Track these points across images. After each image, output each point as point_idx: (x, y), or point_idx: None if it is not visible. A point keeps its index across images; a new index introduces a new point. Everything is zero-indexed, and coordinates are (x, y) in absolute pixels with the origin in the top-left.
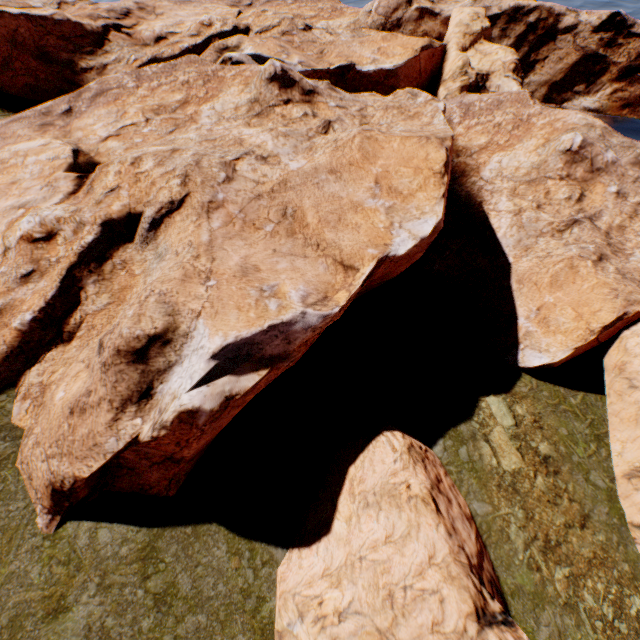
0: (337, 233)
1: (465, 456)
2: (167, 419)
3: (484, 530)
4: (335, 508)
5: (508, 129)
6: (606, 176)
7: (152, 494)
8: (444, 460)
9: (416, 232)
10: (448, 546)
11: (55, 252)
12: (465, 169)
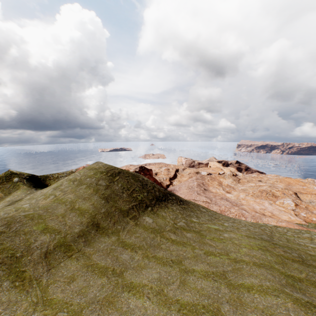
0: (312, 192)
1: None
2: None
3: None
4: None
5: None
6: None
7: None
8: None
9: None
10: None
11: (301, 206)
12: None
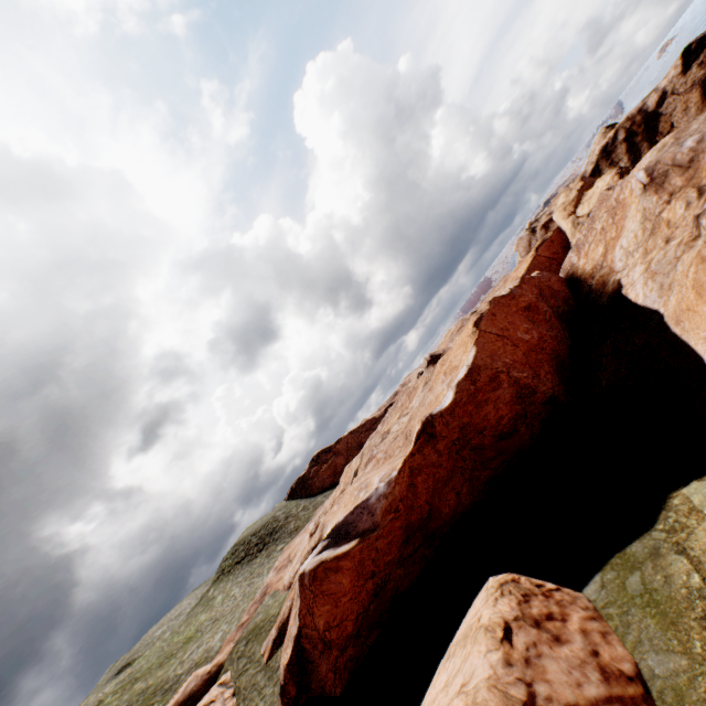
0: None
1: (636, 586)
2: (297, 587)
3: (668, 703)
4: (433, 677)
5: (609, 223)
6: (705, 153)
7: (328, 693)
8: (599, 602)
9: (454, 383)
10: (491, 672)
11: None
12: (602, 280)
